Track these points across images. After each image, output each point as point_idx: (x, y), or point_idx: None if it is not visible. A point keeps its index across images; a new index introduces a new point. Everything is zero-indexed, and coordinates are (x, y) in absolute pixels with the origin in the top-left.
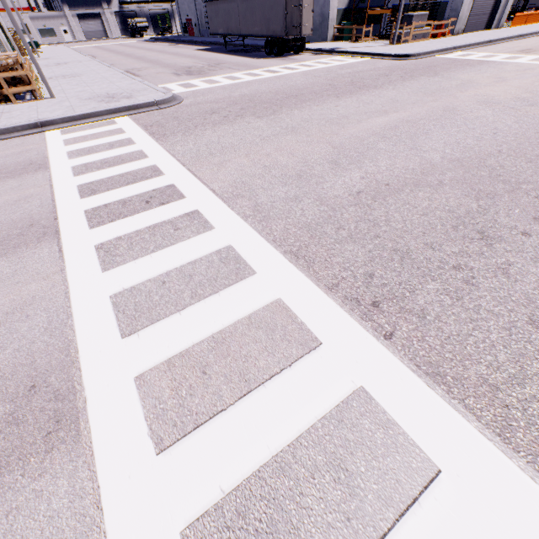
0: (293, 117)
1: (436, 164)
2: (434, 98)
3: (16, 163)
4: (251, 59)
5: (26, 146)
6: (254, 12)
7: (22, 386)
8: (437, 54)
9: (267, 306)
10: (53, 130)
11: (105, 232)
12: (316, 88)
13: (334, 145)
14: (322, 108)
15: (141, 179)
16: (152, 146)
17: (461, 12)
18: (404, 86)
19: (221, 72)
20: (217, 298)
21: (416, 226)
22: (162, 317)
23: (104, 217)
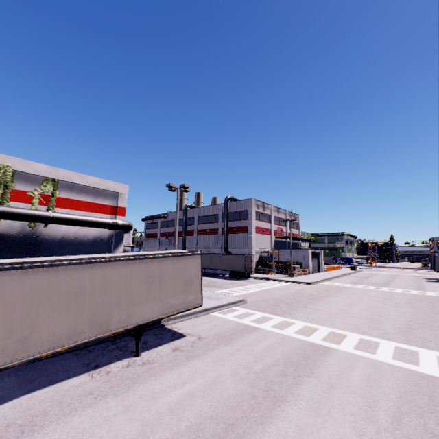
0: (318, 307)
1: (405, 322)
2: (358, 301)
3: (237, 326)
4: (227, 280)
5: (220, 319)
6: (223, 260)
7: (418, 376)
8: (319, 282)
9: (437, 357)
10: (213, 313)
11: (346, 345)
12: (299, 296)
13: (359, 317)
14: (321, 304)
15: (314, 330)
16: (286, 319)
17: (309, 266)
18: (335, 296)
19: (228, 286)
20: (421, 357)
21: (434, 338)
22: (417, 361)
23: (334, 341)
